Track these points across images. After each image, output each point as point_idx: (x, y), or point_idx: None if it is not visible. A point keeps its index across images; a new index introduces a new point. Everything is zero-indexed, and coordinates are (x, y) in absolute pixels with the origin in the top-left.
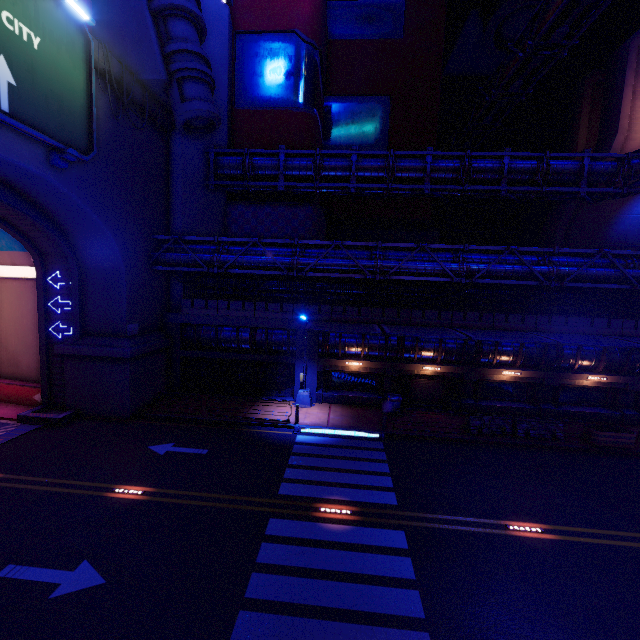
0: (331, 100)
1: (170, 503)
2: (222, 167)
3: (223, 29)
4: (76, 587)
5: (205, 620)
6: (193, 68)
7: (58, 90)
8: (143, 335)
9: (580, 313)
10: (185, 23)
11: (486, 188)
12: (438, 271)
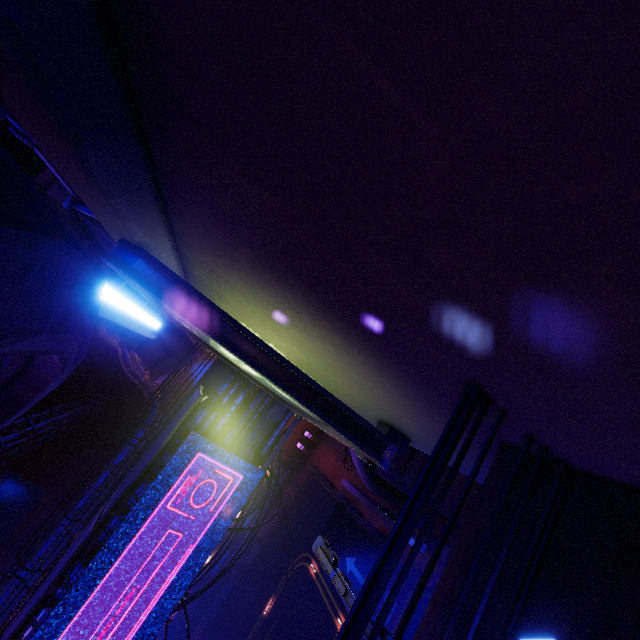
0: None
1: None
2: None
3: None
4: None
5: None
6: None
7: None
8: None
9: None
10: None
11: None
12: None
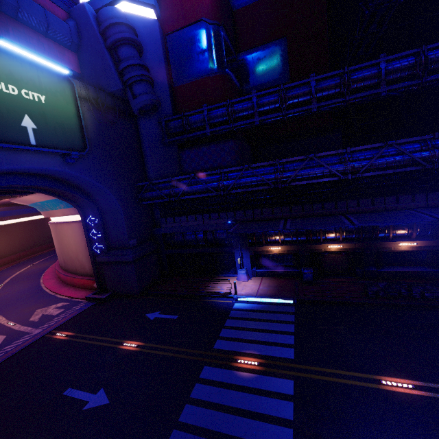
0: (242, 55)
1: (150, 353)
2: (171, 129)
3: (156, 37)
4: (95, 404)
5: (154, 433)
6: (136, 75)
7: (60, 120)
8: (140, 245)
9: None
10: (127, 47)
11: (366, 94)
12: (327, 173)
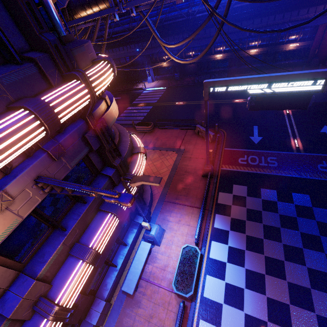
0: None
1: None
2: None
3: None
4: None
5: None
6: None
7: None
8: None
9: (248, 18)
10: None
11: None
12: (180, 15)
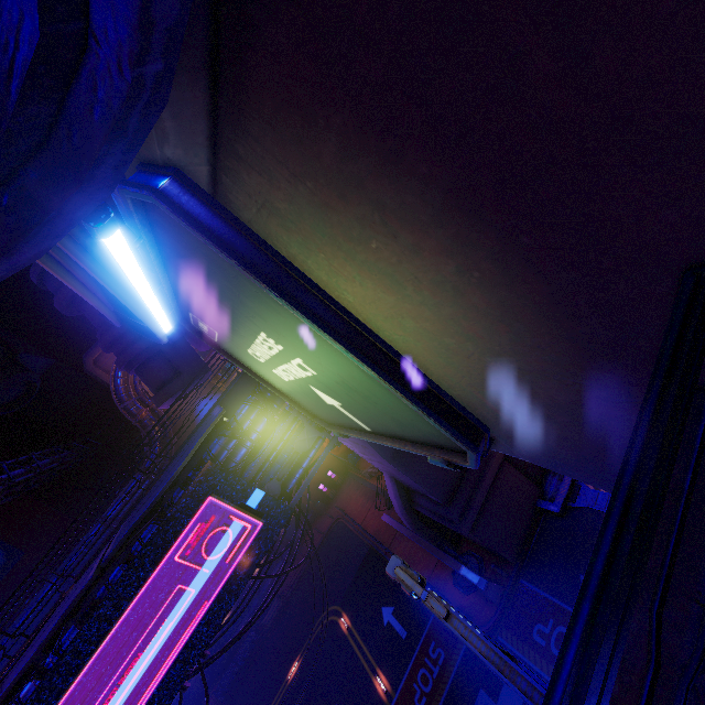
0: None
1: None
2: None
3: None
4: None
5: None
6: None
7: None
8: None
9: None
10: None
11: None
12: None
